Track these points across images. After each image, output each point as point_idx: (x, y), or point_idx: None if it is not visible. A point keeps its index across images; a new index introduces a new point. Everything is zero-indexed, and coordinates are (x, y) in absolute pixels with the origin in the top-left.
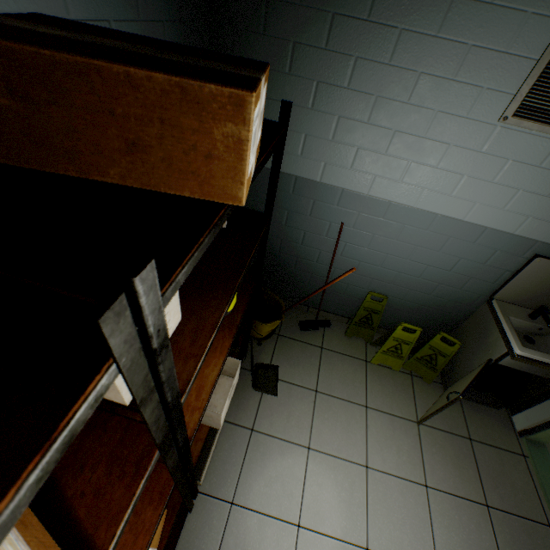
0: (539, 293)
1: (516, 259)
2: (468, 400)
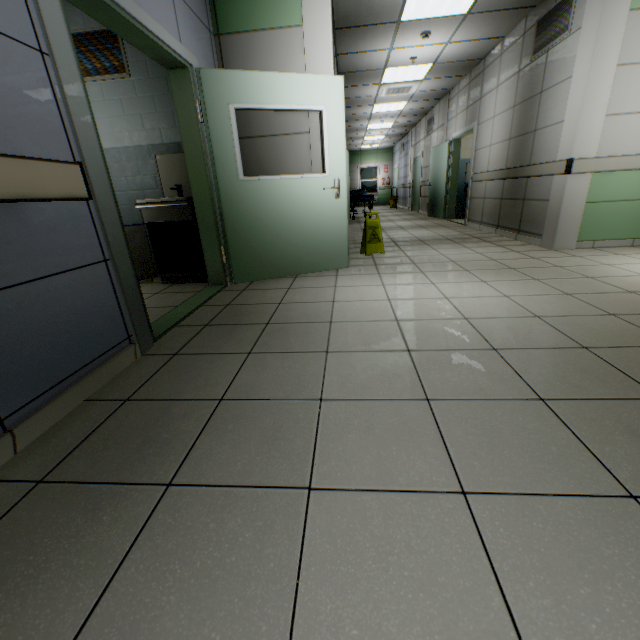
0: (184, 183)
1: (152, 164)
2: (182, 283)
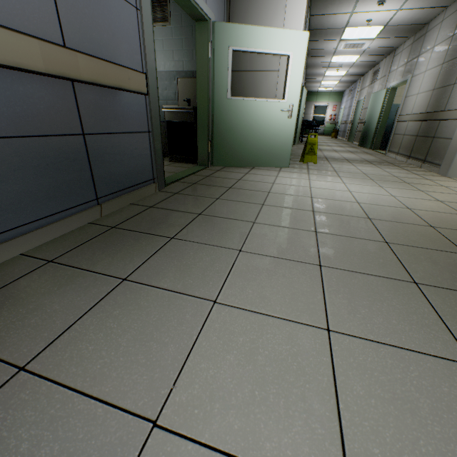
0: (192, 98)
1: (174, 84)
2: (181, 162)
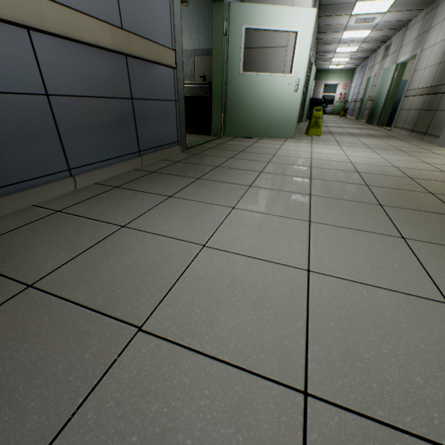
0: (207, 75)
1: (191, 62)
2: (196, 134)
